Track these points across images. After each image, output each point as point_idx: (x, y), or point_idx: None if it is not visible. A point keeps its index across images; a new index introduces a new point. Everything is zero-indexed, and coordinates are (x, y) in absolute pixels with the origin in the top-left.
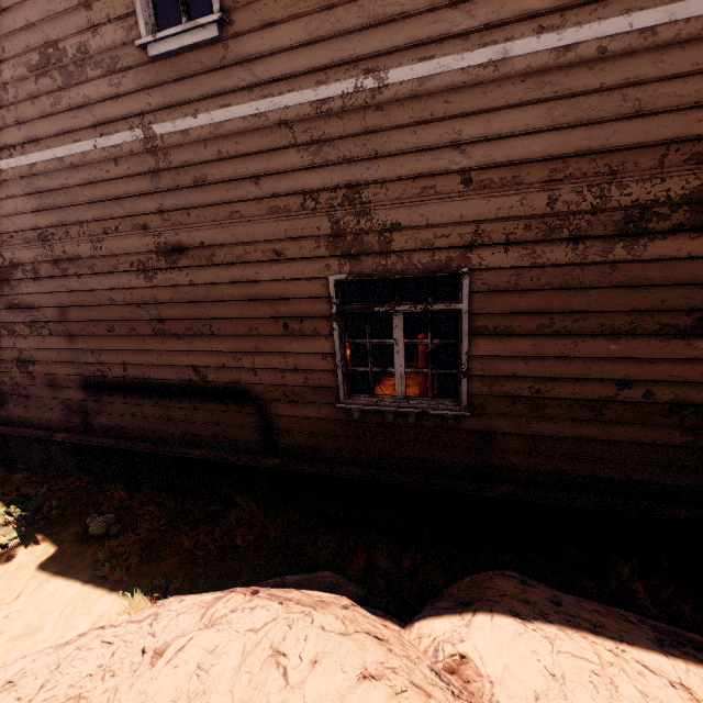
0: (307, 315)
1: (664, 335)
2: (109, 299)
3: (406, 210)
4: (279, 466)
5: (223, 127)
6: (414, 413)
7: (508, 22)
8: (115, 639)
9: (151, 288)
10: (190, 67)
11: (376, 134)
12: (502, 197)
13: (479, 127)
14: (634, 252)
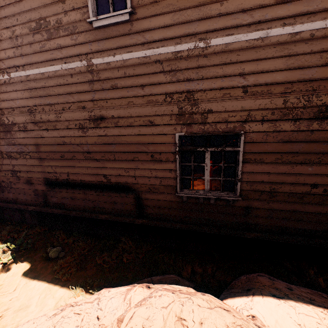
0: (163, 151)
1: None
2: (62, 141)
3: (216, 103)
4: (145, 223)
5: (127, 62)
6: (214, 198)
7: (269, 20)
8: (81, 312)
9: (84, 136)
10: (113, 33)
11: (203, 68)
12: (262, 99)
13: (253, 67)
14: (322, 126)
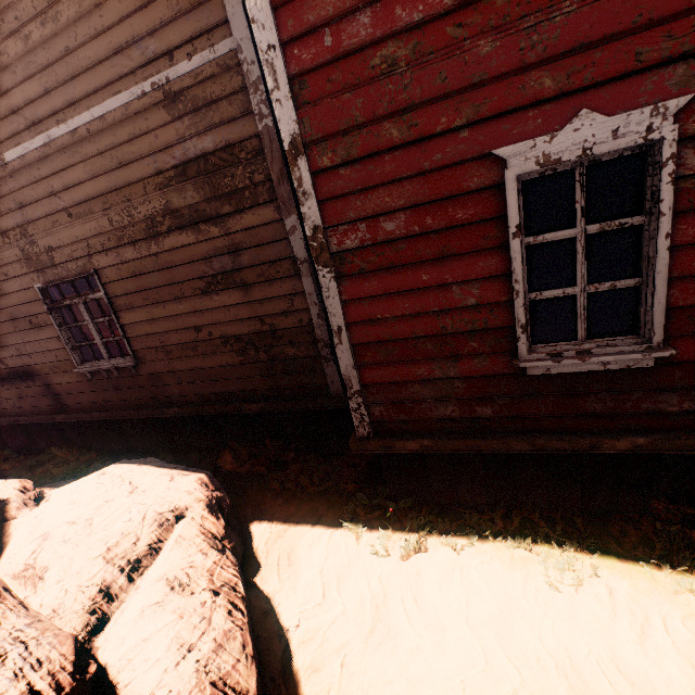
0: (37, 313)
1: (199, 295)
2: None
3: (51, 237)
4: (66, 419)
5: None
6: (113, 368)
7: (43, 120)
8: None
9: None
10: None
11: (17, 192)
12: (89, 222)
13: (60, 182)
14: (160, 246)
